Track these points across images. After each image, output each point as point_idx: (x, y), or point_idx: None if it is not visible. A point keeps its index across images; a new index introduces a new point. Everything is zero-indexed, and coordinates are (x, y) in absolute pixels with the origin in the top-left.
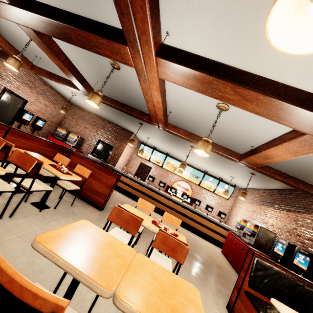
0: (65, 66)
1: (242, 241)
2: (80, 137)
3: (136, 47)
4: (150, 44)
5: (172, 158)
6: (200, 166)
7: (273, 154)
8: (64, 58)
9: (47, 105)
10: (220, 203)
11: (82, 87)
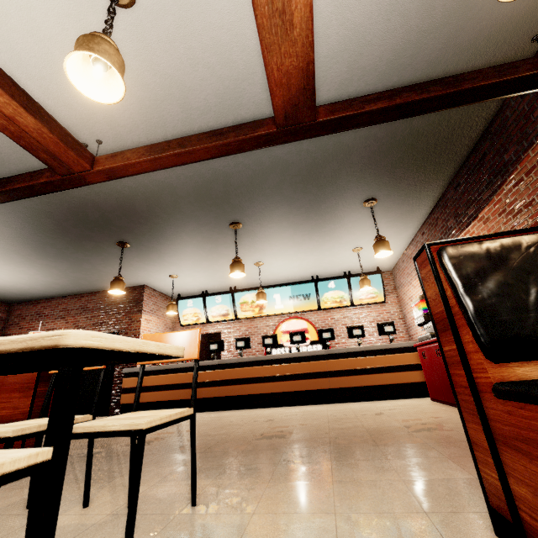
0: None
1: None
2: None
3: None
4: None
5: (244, 291)
6: (296, 271)
7: None
8: None
9: None
10: (377, 318)
11: None
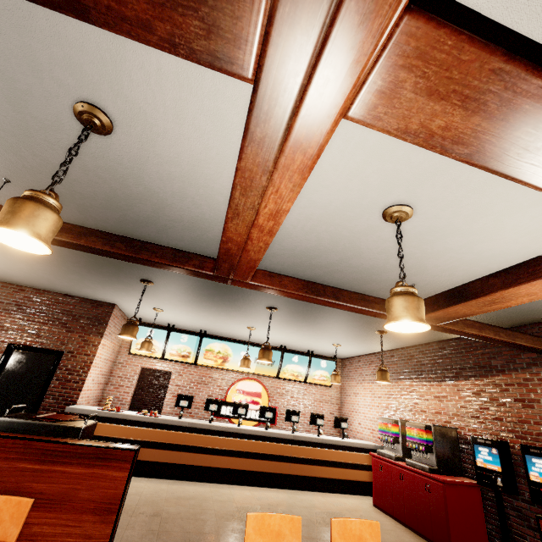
0: None
1: (417, 470)
2: None
3: None
4: None
5: (214, 338)
6: (273, 339)
7: (517, 294)
8: None
9: None
10: (321, 398)
11: None
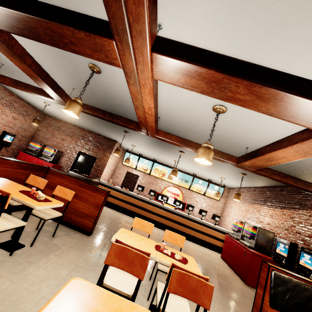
0: (33, 71)
1: (243, 245)
2: (57, 150)
3: (125, 41)
4: (145, 35)
5: (159, 164)
6: (188, 169)
7: (278, 156)
8: (31, 61)
9: (16, 117)
10: (211, 205)
11: (57, 95)
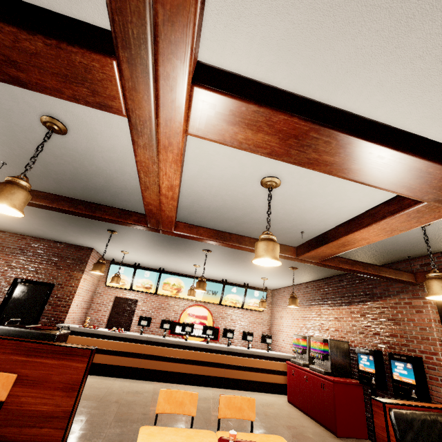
0: None
1: (316, 373)
2: None
3: (141, 61)
4: (186, 51)
5: (170, 274)
6: (215, 274)
7: (356, 239)
8: None
9: None
10: (254, 321)
11: None
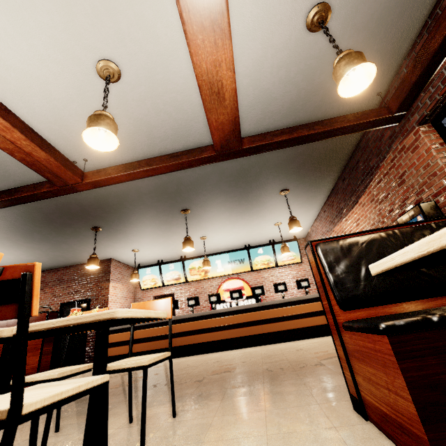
0: None
1: None
2: None
3: None
4: None
5: (192, 259)
6: (232, 242)
7: (211, 72)
8: None
9: None
10: (296, 275)
11: None
